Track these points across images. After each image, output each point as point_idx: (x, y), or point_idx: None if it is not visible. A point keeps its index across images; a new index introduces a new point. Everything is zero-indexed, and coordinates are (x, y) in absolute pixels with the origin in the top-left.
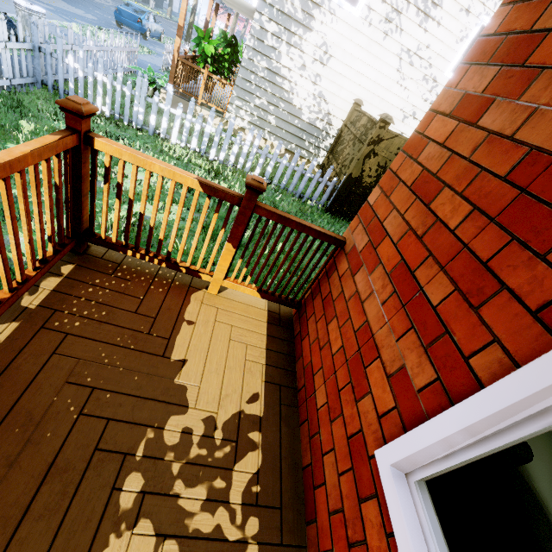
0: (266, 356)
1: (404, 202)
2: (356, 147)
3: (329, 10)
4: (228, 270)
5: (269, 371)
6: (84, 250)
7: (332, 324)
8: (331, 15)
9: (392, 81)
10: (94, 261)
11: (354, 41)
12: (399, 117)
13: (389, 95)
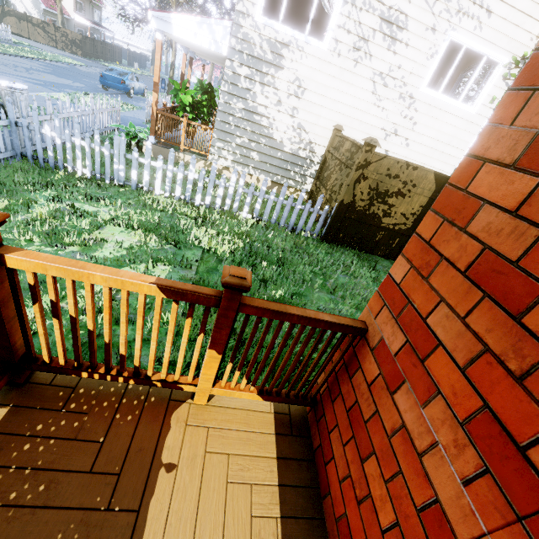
0: (280, 500)
1: (459, 295)
2: (343, 173)
3: (297, 48)
4: (216, 376)
5: (287, 529)
6: (26, 377)
7: (370, 466)
8: (300, 52)
9: (368, 104)
10: (39, 393)
11: (326, 72)
12: (381, 136)
13: (368, 117)
